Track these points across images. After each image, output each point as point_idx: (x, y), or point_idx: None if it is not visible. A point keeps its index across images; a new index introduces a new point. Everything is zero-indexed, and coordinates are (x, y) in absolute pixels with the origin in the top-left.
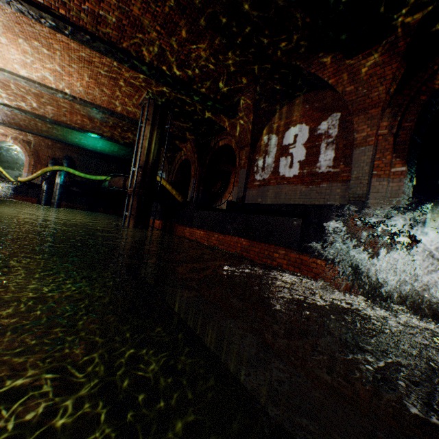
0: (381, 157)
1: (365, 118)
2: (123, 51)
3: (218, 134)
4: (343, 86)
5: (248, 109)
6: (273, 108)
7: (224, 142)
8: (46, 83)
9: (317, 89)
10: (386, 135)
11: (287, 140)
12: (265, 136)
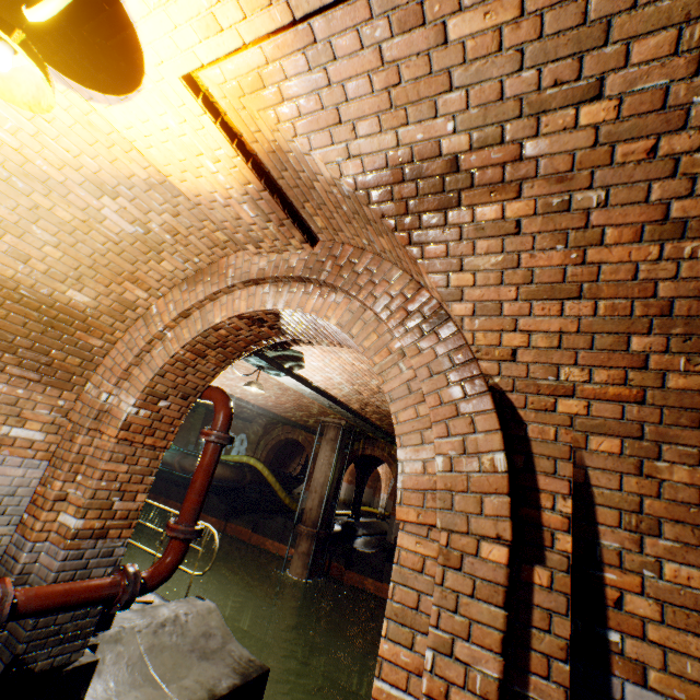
0: None
1: None
2: (384, 431)
3: (366, 440)
4: None
5: None
6: None
7: (374, 452)
8: (238, 394)
9: None
10: None
11: None
12: None
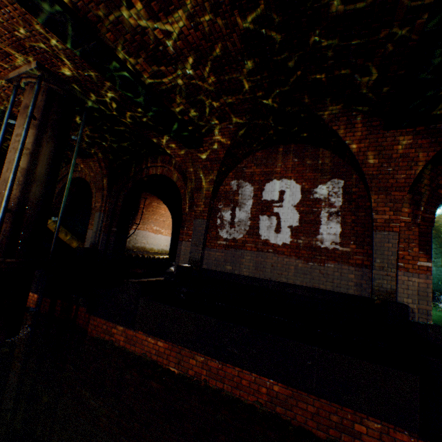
0: (406, 247)
1: (387, 198)
2: None
3: (148, 157)
4: (366, 156)
5: (221, 143)
6: (249, 149)
7: (159, 170)
8: None
9: (311, 143)
10: (409, 223)
11: (270, 194)
12: (233, 180)
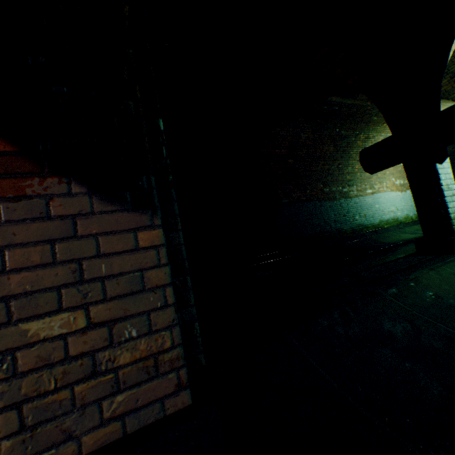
0: None
1: None
2: None
3: None
4: None
5: None
6: None
7: None
8: None
9: None
10: None
11: None
12: None
